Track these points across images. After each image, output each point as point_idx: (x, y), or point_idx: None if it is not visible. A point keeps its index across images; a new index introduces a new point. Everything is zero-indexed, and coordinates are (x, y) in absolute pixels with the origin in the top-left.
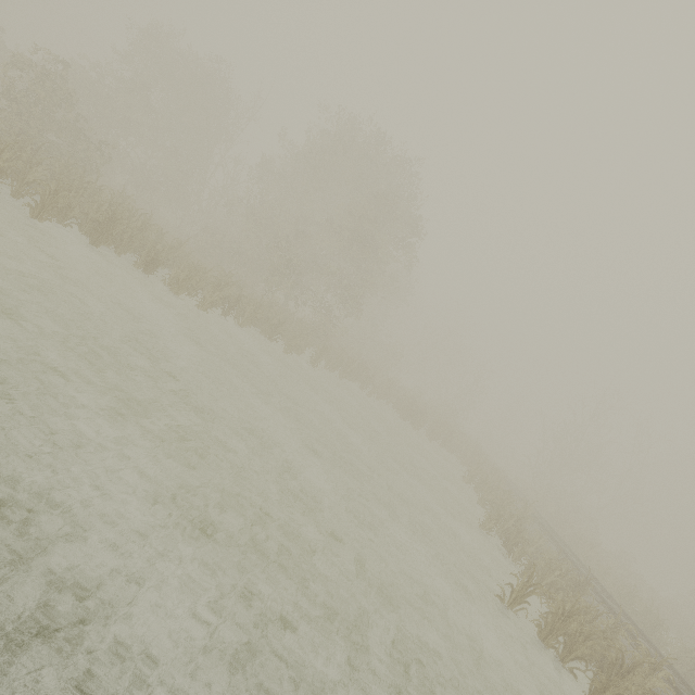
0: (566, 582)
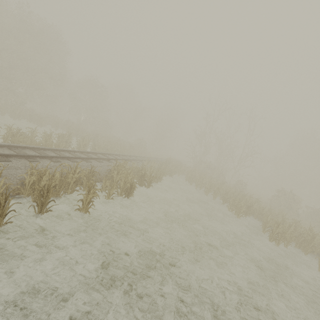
0: None
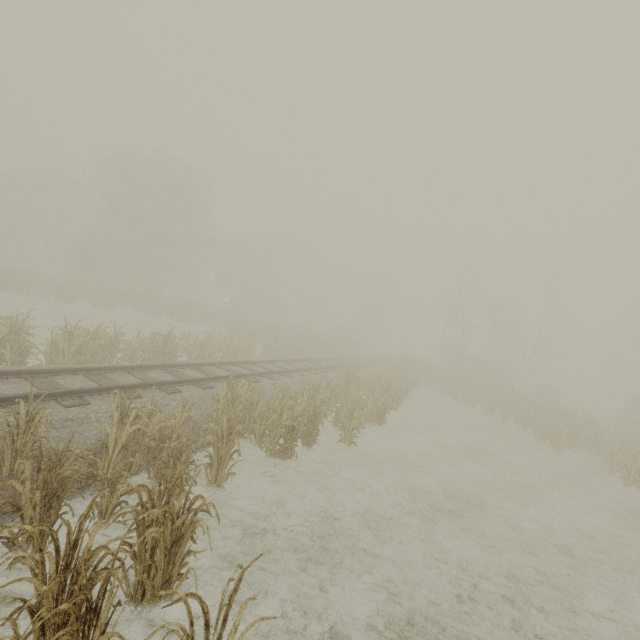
0: (156, 344)
